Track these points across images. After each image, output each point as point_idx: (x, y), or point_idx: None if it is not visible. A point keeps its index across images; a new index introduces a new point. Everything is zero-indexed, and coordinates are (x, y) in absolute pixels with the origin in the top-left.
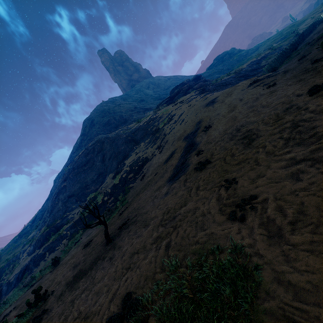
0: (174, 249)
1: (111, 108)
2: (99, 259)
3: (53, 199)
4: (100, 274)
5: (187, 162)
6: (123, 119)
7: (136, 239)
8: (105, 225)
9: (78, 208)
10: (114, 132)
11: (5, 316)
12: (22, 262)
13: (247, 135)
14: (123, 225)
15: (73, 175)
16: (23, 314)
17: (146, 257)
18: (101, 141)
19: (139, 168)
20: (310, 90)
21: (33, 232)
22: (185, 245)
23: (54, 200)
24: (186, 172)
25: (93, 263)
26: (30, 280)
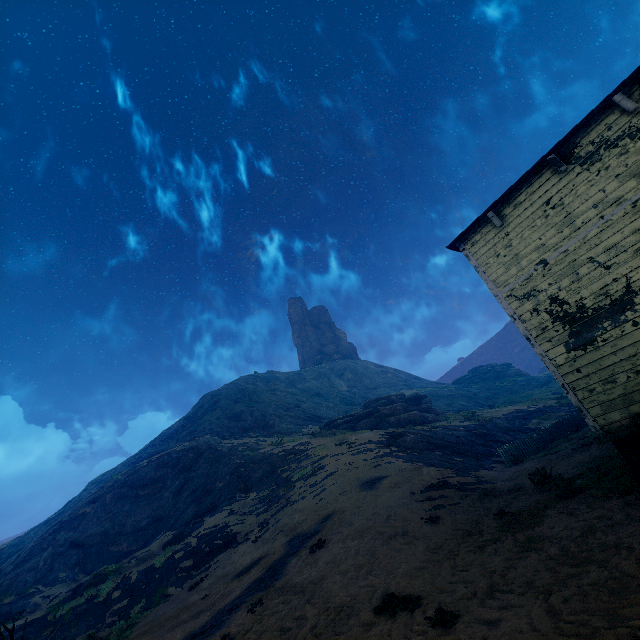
0: None
1: (258, 392)
2: None
3: (46, 533)
4: None
5: (233, 614)
6: (265, 420)
7: None
8: None
9: (65, 586)
10: (230, 443)
11: None
12: None
13: (290, 629)
14: None
15: (114, 498)
16: None
17: None
18: (199, 449)
19: (209, 553)
20: (384, 597)
21: None
22: None
23: (47, 536)
24: None
25: None
26: None
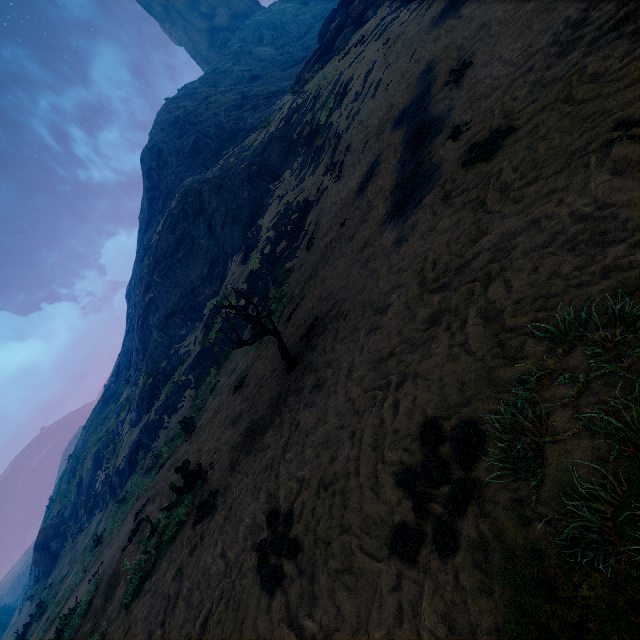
0: (524, 312)
1: (192, 112)
2: (286, 396)
3: (138, 328)
4: (310, 415)
5: (429, 164)
6: (226, 131)
7: (366, 338)
8: (276, 334)
9: (193, 334)
10: (217, 166)
11: (139, 514)
12: (128, 438)
13: (629, 13)
14: (310, 331)
15: (162, 276)
16: (174, 504)
17: (426, 355)
18: (193, 190)
19: (295, 228)
20: None
21: (125, 392)
22: (561, 293)
23: (142, 328)
24: (437, 184)
25: (276, 405)
26: (153, 461)
